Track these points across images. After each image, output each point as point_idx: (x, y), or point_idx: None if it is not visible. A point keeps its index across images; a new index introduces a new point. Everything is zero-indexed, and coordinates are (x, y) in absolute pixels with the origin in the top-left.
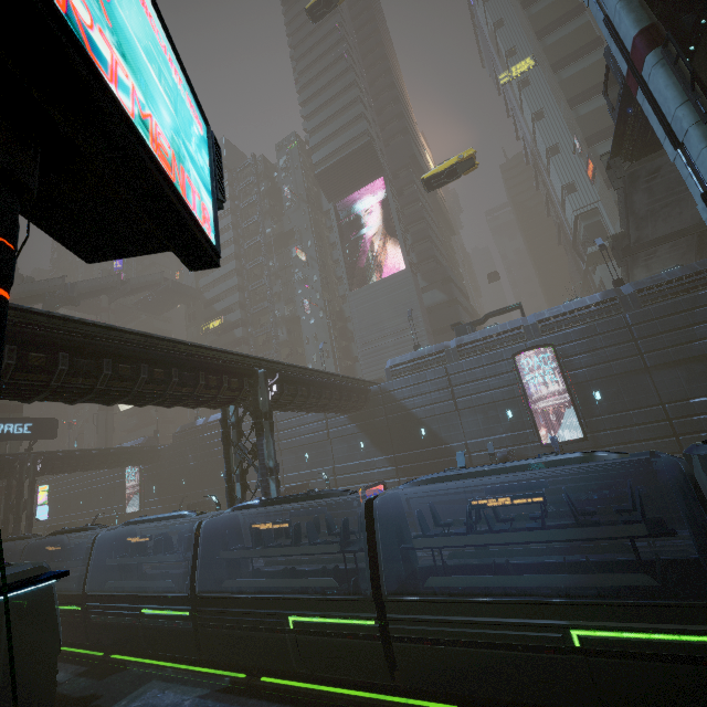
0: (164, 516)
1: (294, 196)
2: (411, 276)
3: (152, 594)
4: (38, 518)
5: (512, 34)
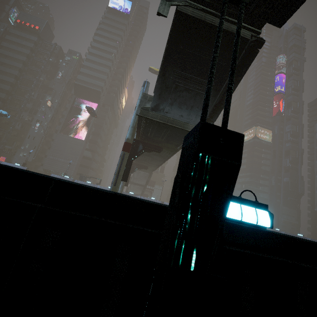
0: None
1: (63, 77)
2: (84, 144)
3: None
4: None
5: None
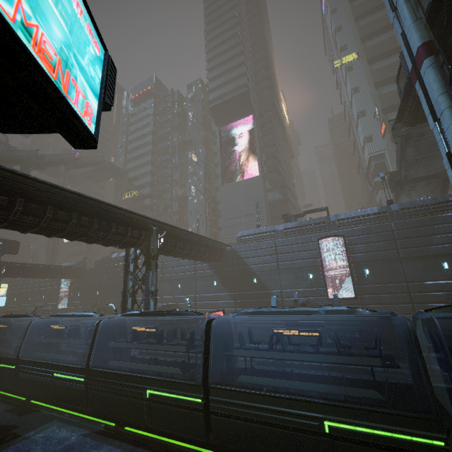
0: (77, 314)
1: (194, 119)
2: (262, 180)
3: (62, 364)
4: None
5: (346, 36)
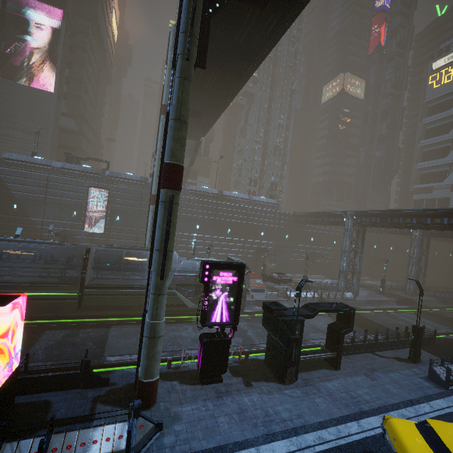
0: None
1: None
2: (56, 101)
3: None
4: None
5: None
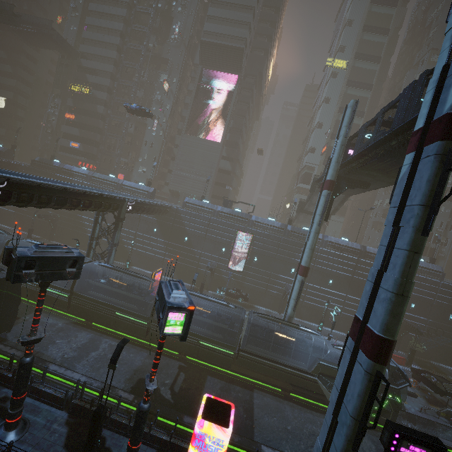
0: None
1: (180, 35)
2: (221, 149)
3: None
4: None
5: (350, 37)
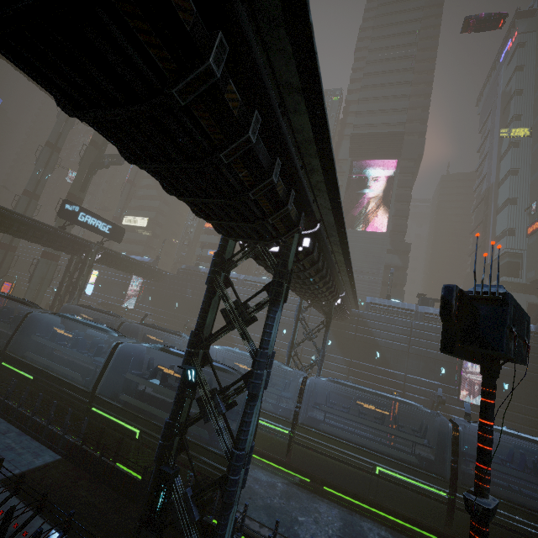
0: None
1: None
2: (388, 240)
3: None
4: (85, 292)
5: (524, 105)
